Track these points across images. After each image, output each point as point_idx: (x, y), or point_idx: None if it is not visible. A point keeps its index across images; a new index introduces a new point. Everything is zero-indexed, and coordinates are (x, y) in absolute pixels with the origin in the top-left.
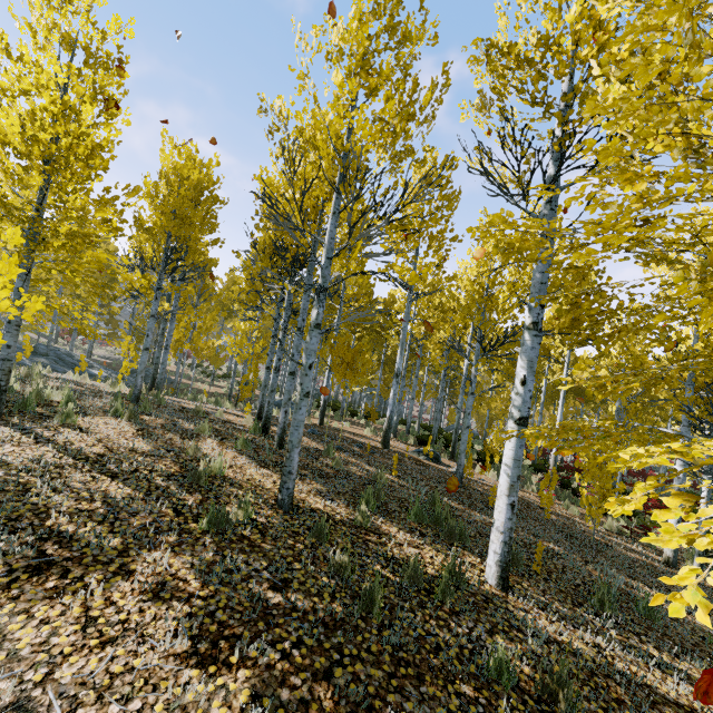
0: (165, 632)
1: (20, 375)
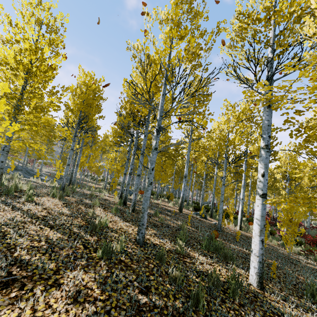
0: None
1: (8, 178)
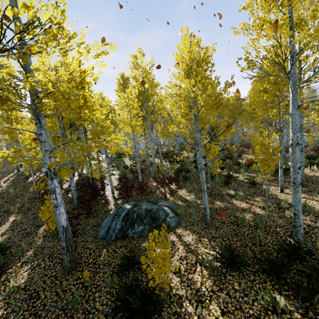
0: None
1: None
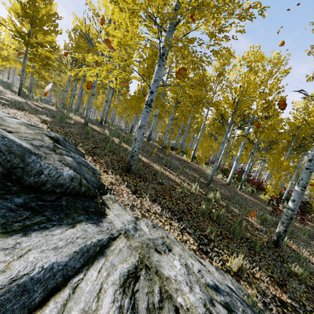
0: (37, 120)
1: None
